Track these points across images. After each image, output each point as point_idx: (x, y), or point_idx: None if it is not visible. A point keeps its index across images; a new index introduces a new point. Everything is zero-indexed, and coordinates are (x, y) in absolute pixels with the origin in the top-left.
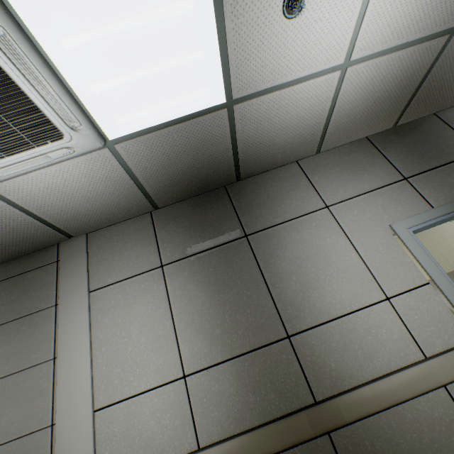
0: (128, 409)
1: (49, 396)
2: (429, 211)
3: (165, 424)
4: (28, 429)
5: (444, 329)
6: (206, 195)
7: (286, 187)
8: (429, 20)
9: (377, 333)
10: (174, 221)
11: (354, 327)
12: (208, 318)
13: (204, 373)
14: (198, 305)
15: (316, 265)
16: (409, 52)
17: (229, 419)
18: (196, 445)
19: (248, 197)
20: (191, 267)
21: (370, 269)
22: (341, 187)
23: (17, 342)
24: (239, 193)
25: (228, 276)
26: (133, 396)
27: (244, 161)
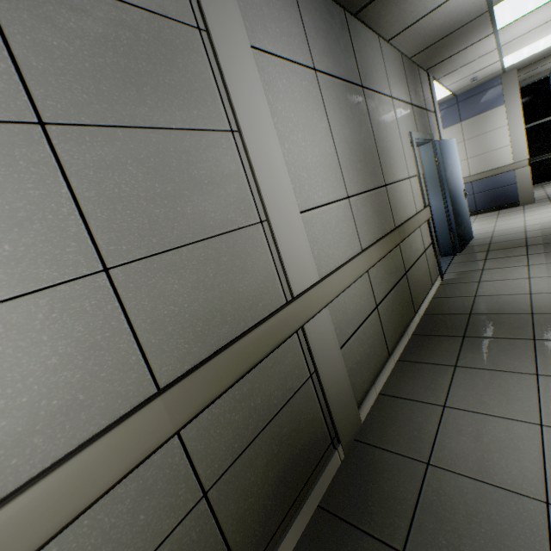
0: (321, 217)
1: (244, 185)
2: (419, 133)
3: (345, 232)
4: (232, 224)
5: (419, 201)
6: (333, 5)
7: (376, 58)
8: None
9: (407, 196)
10: (314, 14)
11: (402, 189)
12: (353, 153)
13: (357, 198)
14: (346, 136)
15: (391, 141)
16: (481, 3)
17: (371, 232)
18: (360, 248)
19: (359, 44)
20: (336, 92)
21: (405, 157)
22: (395, 87)
23: (145, 64)
24: (354, 32)
25: (358, 120)
26: (322, 205)
27: None
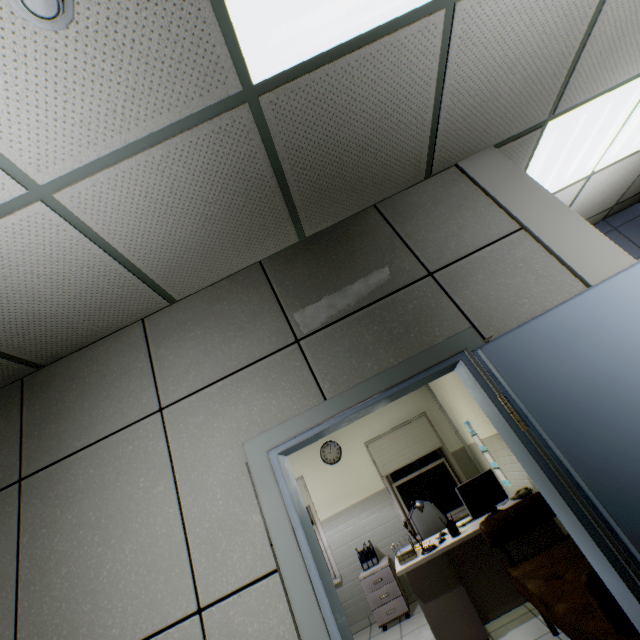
0: None
1: None
2: (312, 409)
3: None
4: None
5: None
6: None
7: (112, 373)
8: (159, 92)
9: None
10: None
11: None
12: None
13: None
14: None
15: (108, 539)
16: (181, 144)
17: None
18: None
19: (50, 398)
20: None
21: (190, 542)
22: (194, 367)
23: None
24: (39, 390)
25: None
26: None
27: (10, 346)
